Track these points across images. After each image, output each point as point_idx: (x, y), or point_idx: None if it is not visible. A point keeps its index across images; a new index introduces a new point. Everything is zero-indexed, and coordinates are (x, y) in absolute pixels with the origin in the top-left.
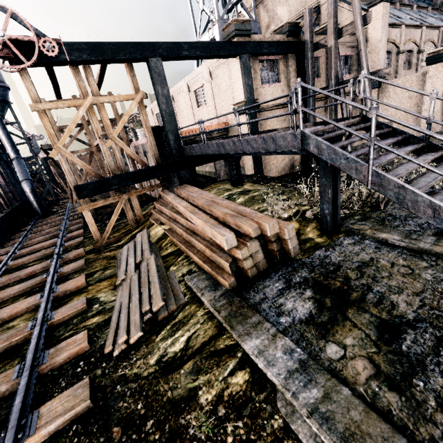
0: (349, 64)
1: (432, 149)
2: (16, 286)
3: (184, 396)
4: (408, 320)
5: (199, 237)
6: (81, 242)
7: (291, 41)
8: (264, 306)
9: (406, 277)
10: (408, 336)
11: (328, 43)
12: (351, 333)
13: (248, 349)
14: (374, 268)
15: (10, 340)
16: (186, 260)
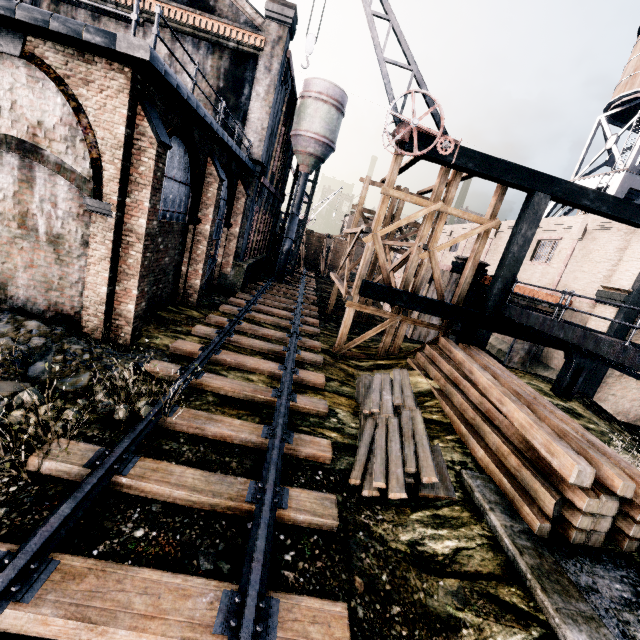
0: None
1: None
2: (258, 341)
3: (441, 615)
4: None
5: (497, 430)
6: (316, 334)
7: None
8: (595, 601)
9: None
10: None
11: None
12: None
13: None
14: None
15: (257, 394)
16: (459, 445)
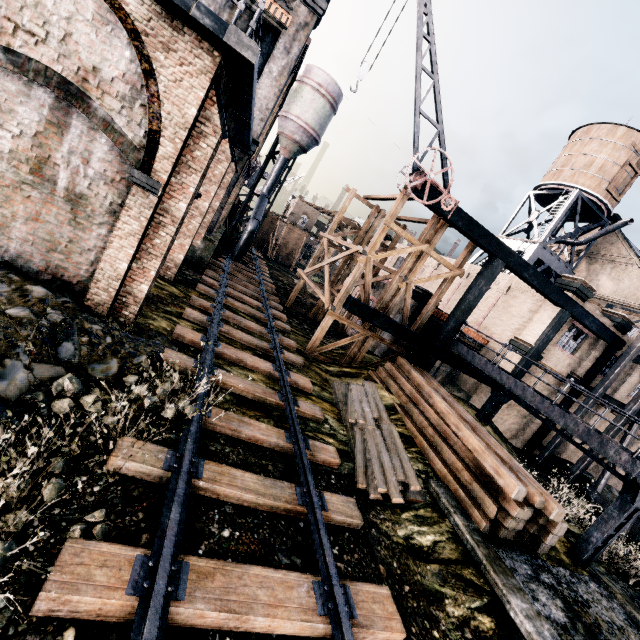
0: None
1: None
2: (246, 334)
3: (432, 591)
4: None
5: (452, 449)
6: (287, 331)
7: (614, 333)
8: (517, 577)
9: None
10: None
11: None
12: None
13: (516, 605)
14: (626, 638)
15: (267, 396)
16: (421, 457)
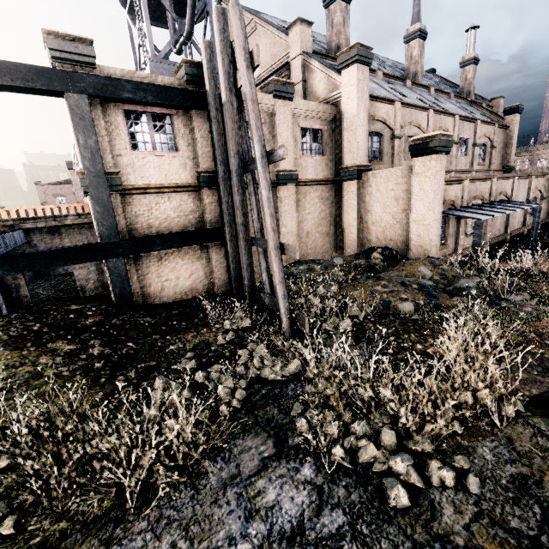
0: (321, 141)
1: None
2: None
3: None
4: None
5: None
6: None
7: (190, 90)
8: None
9: None
10: None
11: (222, 96)
12: None
13: None
14: None
15: None
16: None
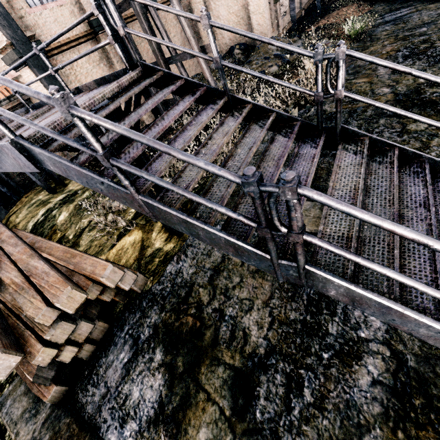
0: None
1: (237, 103)
2: None
3: None
4: (260, 358)
5: None
6: None
7: None
8: (105, 412)
9: (256, 276)
10: (261, 389)
11: None
12: (205, 417)
13: None
14: (226, 273)
15: None
16: None
